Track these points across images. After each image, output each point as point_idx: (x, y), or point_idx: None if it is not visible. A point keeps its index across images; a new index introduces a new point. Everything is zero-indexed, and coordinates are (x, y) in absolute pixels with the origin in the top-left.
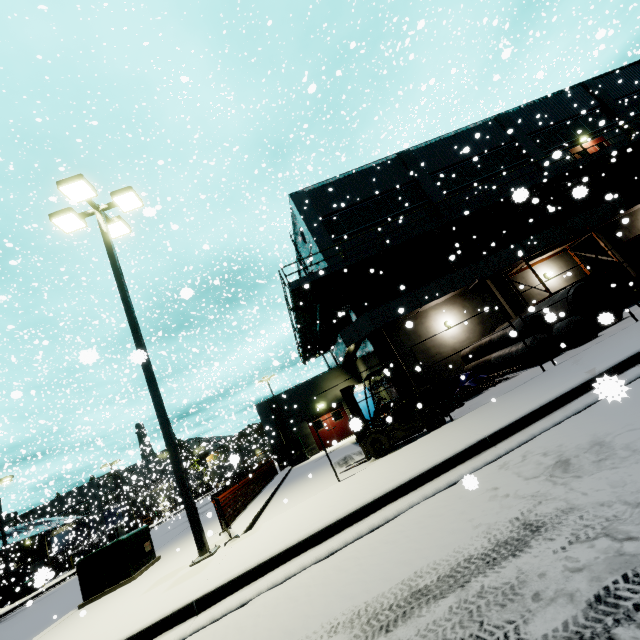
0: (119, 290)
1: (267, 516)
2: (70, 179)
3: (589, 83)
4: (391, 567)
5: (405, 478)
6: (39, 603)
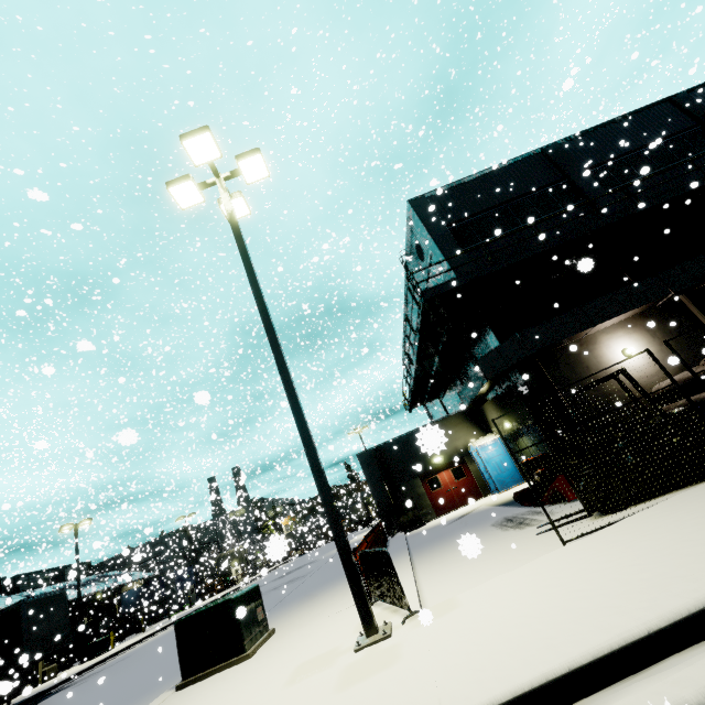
0: (244, 266)
1: (435, 587)
2: (195, 131)
3: None
4: None
5: None
6: (111, 669)
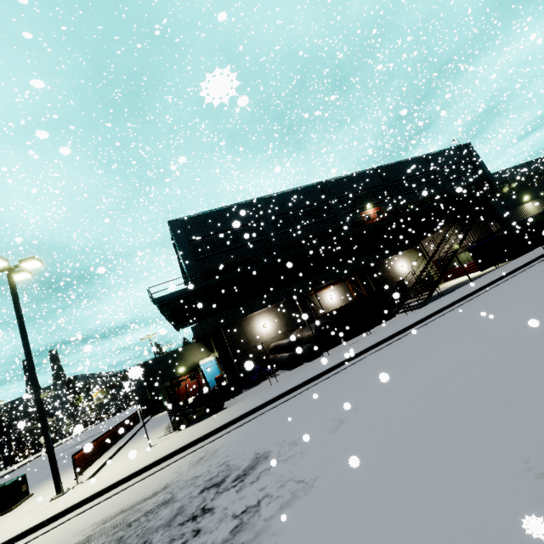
0: (19, 329)
1: (108, 466)
2: None
3: (379, 168)
4: (125, 501)
5: (160, 456)
6: None
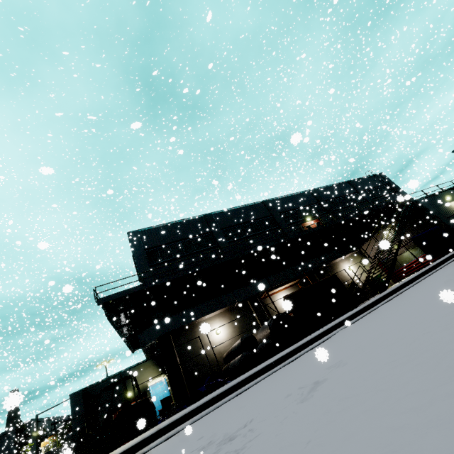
0: None
1: None
2: None
3: (312, 191)
4: None
5: None
6: None
